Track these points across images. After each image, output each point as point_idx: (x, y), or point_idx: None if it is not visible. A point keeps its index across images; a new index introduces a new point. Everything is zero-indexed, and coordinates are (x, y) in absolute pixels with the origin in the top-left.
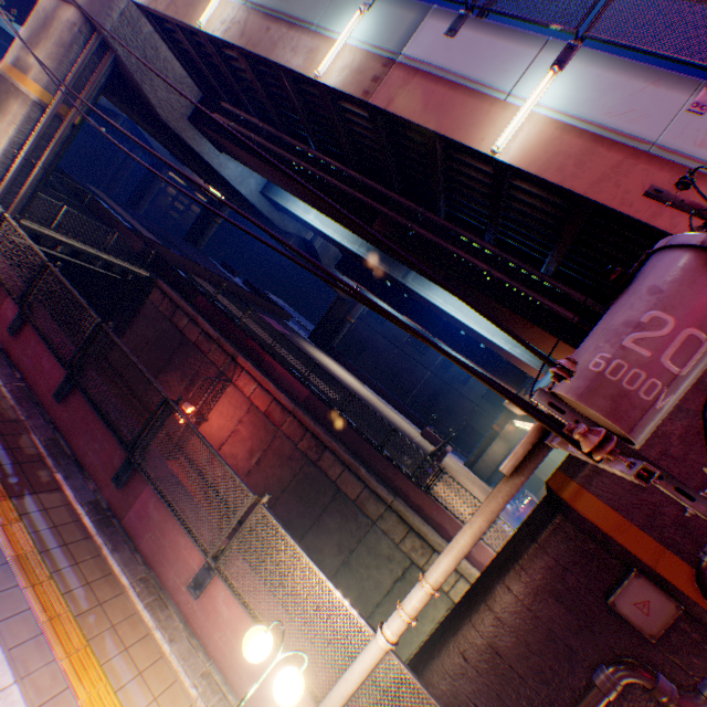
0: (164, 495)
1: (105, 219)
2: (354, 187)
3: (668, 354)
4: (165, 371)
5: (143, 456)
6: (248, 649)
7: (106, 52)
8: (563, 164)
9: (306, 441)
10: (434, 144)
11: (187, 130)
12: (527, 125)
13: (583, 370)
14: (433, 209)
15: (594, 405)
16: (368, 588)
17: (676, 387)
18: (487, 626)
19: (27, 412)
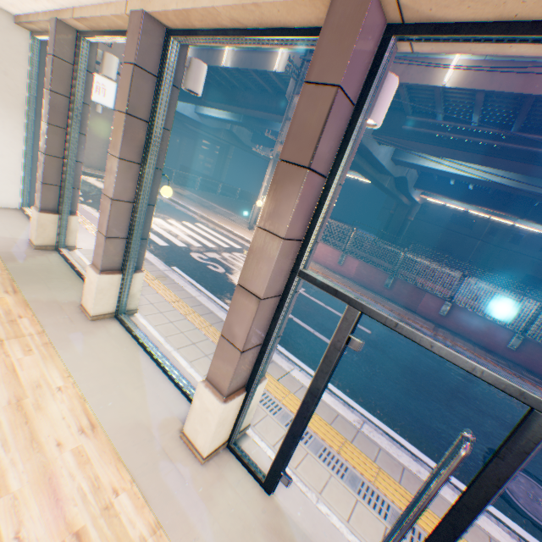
0: None
1: None
2: None
3: None
4: None
5: None
6: None
7: None
8: None
9: None
10: None
11: (367, 142)
12: None
13: None
14: None
15: None
16: None
17: None
18: None
19: (497, 358)
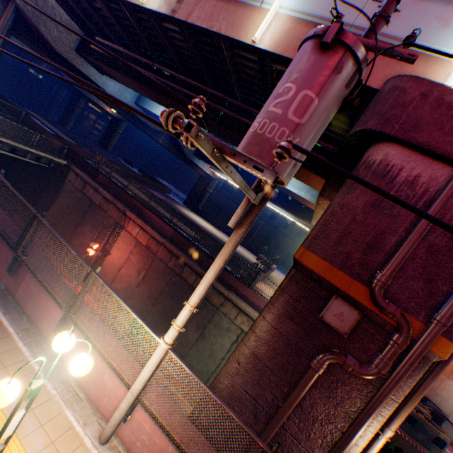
0: (36, 275)
1: (35, 128)
2: (184, 87)
3: (292, 109)
4: (81, 225)
5: (26, 254)
6: (54, 344)
7: (9, 2)
8: (297, 45)
9: (173, 261)
10: (220, 43)
11: (76, 59)
12: (274, 22)
13: (248, 133)
14: (233, 96)
15: (250, 152)
16: (216, 349)
17: (300, 133)
18: (251, 342)
19: None
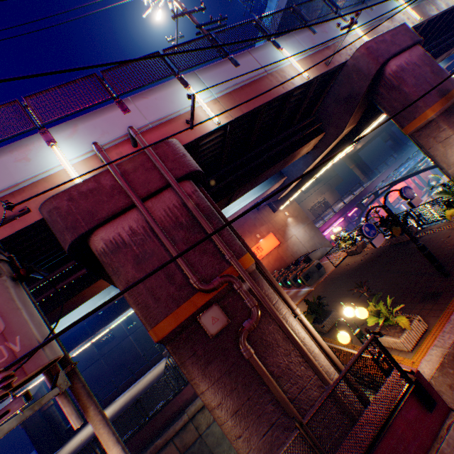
0: None
1: None
2: None
3: None
4: None
5: None
6: None
7: None
8: None
9: None
10: None
11: None
12: None
13: None
14: None
15: None
16: None
17: (14, 331)
18: (222, 414)
19: None
